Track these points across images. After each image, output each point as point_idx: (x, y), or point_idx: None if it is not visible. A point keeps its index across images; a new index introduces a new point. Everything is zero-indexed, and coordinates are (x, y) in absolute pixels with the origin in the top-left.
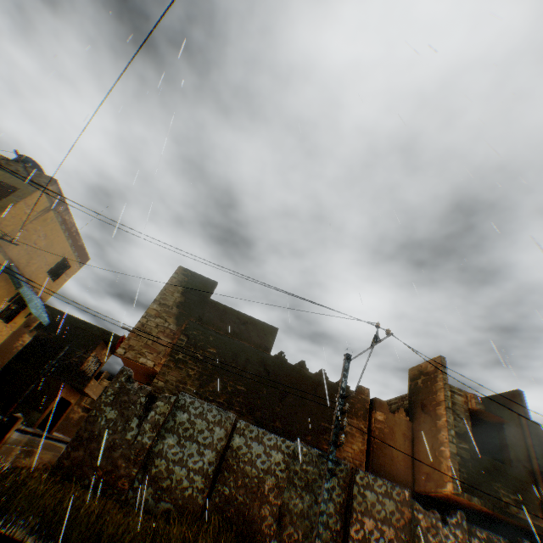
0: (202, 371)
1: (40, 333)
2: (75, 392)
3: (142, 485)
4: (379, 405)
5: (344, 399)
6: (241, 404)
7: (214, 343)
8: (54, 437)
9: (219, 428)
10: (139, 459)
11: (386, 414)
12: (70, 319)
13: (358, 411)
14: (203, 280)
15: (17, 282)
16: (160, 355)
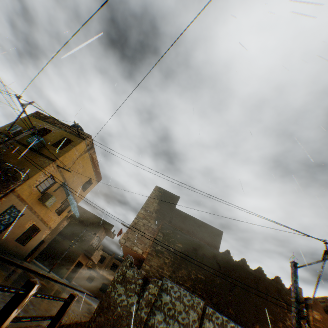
0: (173, 260)
1: (70, 219)
2: (85, 257)
3: None
4: (313, 304)
5: (298, 303)
6: (202, 289)
7: (180, 239)
8: (73, 286)
9: (192, 310)
10: None
11: (321, 313)
12: (86, 212)
13: None
14: (170, 195)
15: (66, 193)
16: (146, 245)
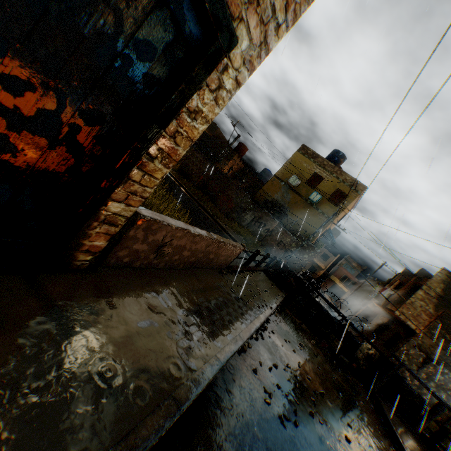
0: (446, 346)
1: None
2: None
3: None
4: None
5: None
6: None
7: None
8: None
9: None
10: (415, 383)
11: None
12: None
13: None
14: None
15: (332, 240)
16: (419, 324)
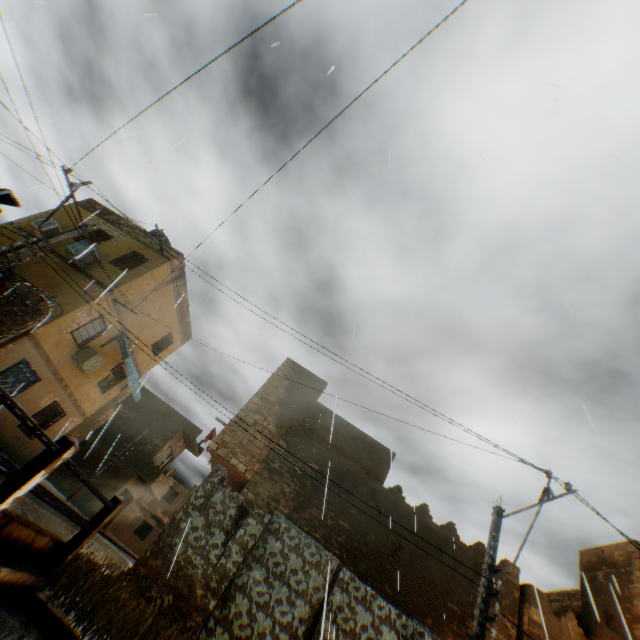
0: (299, 489)
1: (122, 409)
2: (140, 485)
3: (217, 626)
4: (534, 596)
5: (493, 572)
6: (342, 545)
7: (316, 456)
8: (109, 535)
9: (316, 571)
10: (219, 588)
11: (545, 613)
12: (154, 399)
13: (501, 598)
14: (311, 378)
15: (124, 352)
16: (254, 459)
